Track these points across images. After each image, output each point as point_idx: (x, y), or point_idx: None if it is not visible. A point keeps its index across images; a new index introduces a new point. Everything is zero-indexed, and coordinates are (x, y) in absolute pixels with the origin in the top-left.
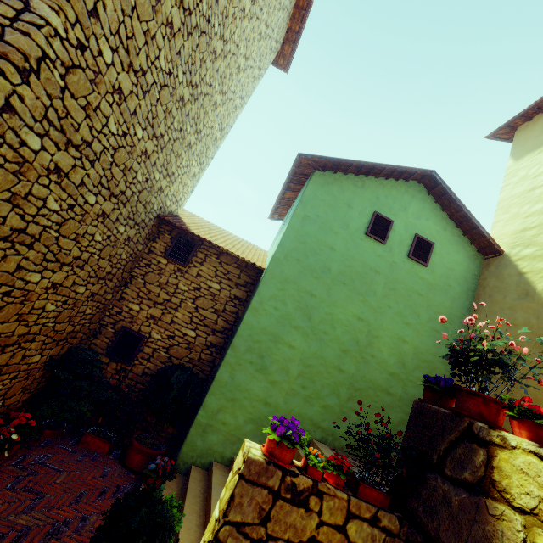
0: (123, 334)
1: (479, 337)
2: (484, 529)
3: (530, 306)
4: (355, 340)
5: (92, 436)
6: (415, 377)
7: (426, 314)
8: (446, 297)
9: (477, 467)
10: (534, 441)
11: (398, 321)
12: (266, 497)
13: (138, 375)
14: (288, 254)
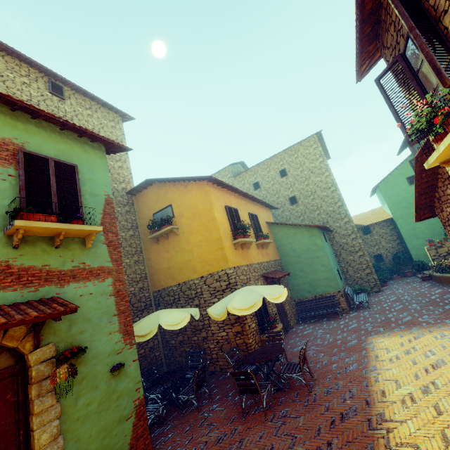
0: (375, 257)
1: None
2: None
3: None
4: None
5: (394, 277)
6: None
7: None
8: None
9: None
10: None
11: None
12: (434, 250)
13: (388, 262)
14: (395, 210)
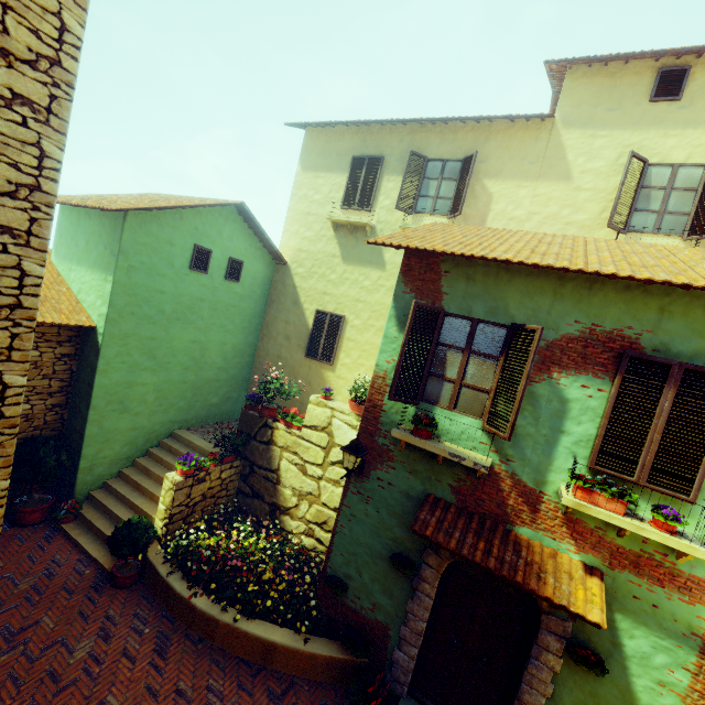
0: None
1: (271, 377)
2: (270, 455)
3: (297, 312)
4: (193, 358)
5: None
6: (234, 363)
7: (239, 319)
8: (252, 302)
9: (268, 436)
10: (285, 425)
11: (221, 332)
12: (188, 489)
13: None
14: (122, 312)
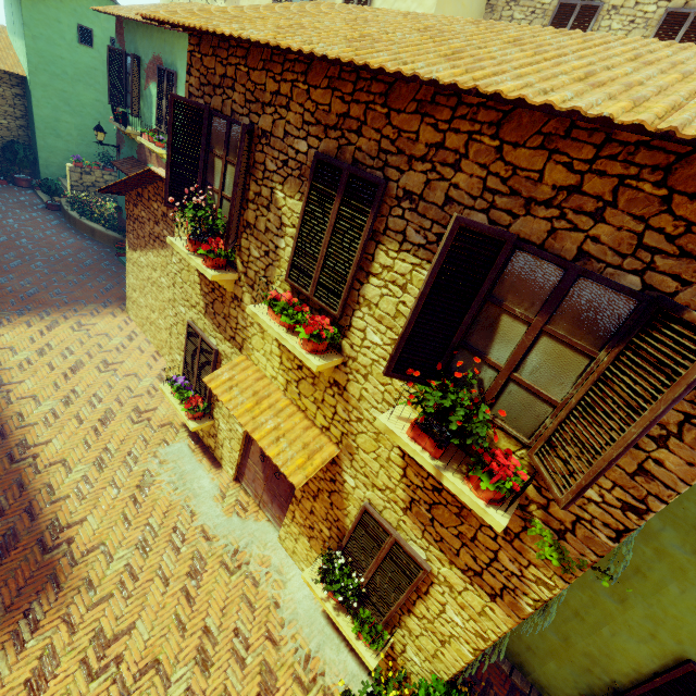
0: None
1: None
2: None
3: None
4: (100, 113)
5: None
6: None
7: None
8: None
9: None
10: None
11: None
12: (80, 175)
13: None
14: (38, 68)
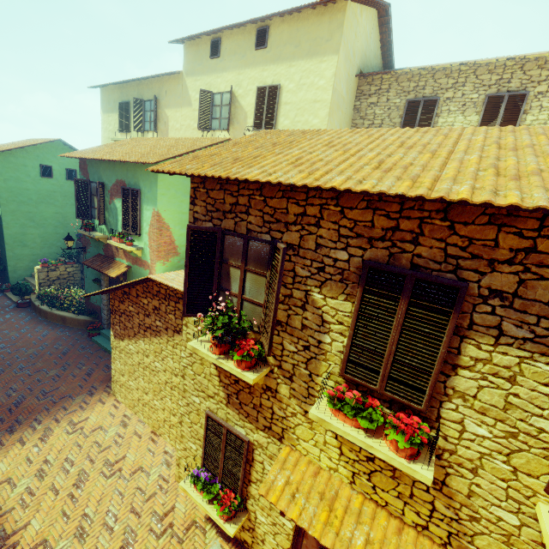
0: None
1: None
2: None
3: None
4: (59, 221)
5: None
6: None
7: None
8: None
9: None
10: None
11: (74, 208)
12: (46, 273)
13: None
14: (8, 200)
